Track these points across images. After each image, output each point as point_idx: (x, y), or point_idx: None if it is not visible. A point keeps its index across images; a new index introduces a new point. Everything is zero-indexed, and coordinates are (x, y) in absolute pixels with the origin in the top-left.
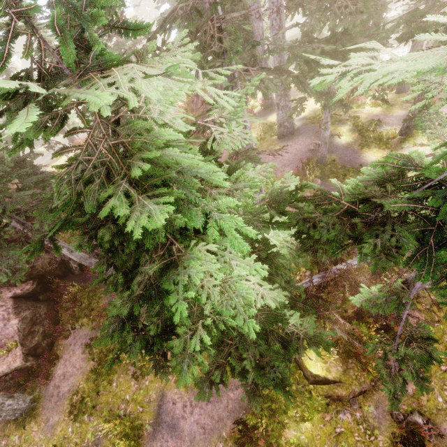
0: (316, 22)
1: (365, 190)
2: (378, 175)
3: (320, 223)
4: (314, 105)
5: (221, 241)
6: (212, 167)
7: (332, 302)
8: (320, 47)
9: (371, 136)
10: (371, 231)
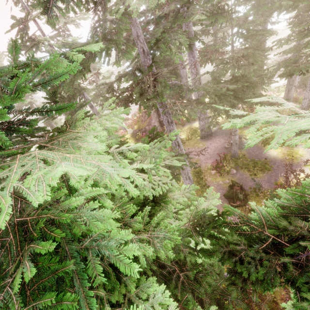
0: (220, 70)
1: (290, 227)
2: (297, 201)
3: (246, 257)
4: (224, 115)
5: (144, 284)
6: (125, 235)
7: (262, 302)
8: (226, 86)
9: (270, 137)
10: (307, 279)
